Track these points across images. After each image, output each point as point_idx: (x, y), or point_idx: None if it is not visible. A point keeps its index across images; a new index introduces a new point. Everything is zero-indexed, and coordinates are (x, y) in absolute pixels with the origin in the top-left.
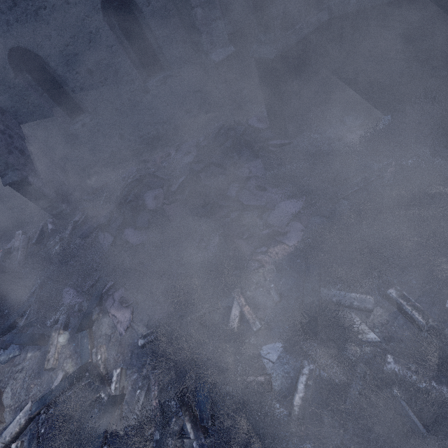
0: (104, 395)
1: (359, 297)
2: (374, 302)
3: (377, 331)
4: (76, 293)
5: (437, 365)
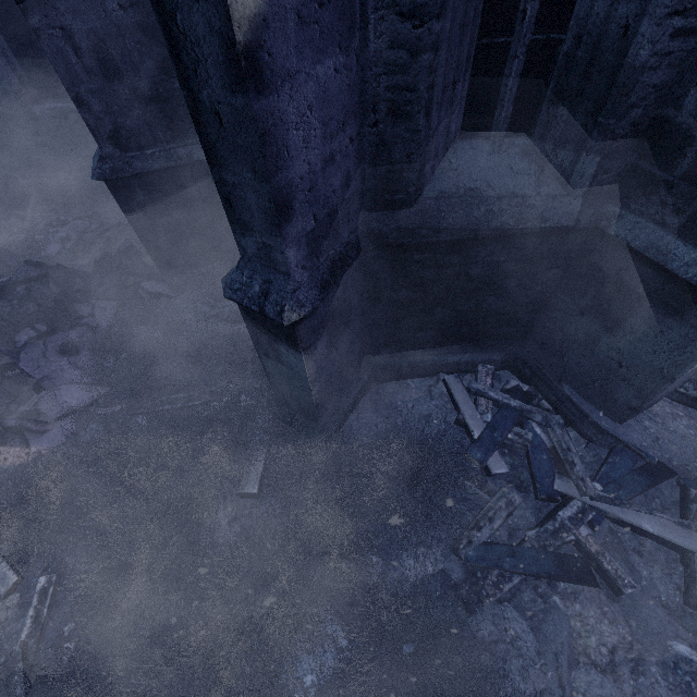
0: None
1: (5, 571)
2: (22, 586)
3: None
4: None
5: None
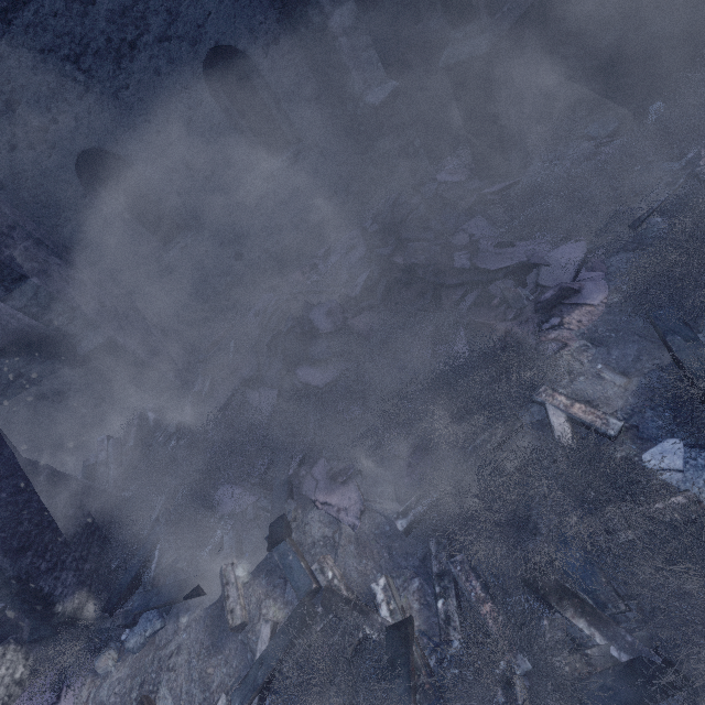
0: (373, 631)
1: None
2: None
3: None
4: (243, 490)
5: None
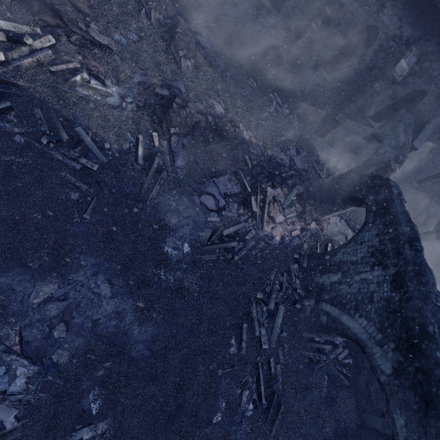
0: None
1: None
2: None
3: None
4: None
5: None
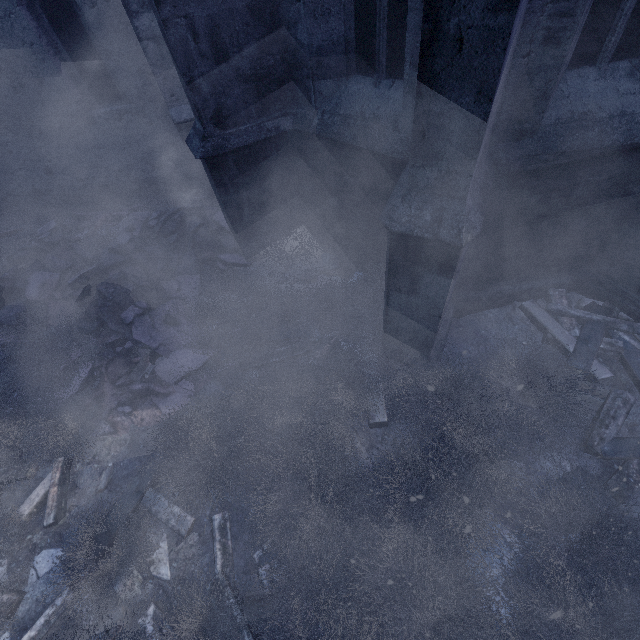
0: None
1: (180, 514)
2: (197, 525)
3: (175, 566)
4: None
5: (187, 633)
